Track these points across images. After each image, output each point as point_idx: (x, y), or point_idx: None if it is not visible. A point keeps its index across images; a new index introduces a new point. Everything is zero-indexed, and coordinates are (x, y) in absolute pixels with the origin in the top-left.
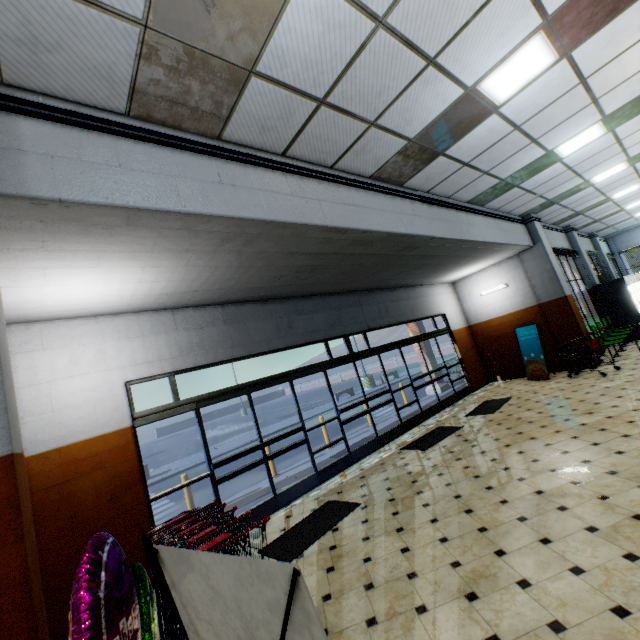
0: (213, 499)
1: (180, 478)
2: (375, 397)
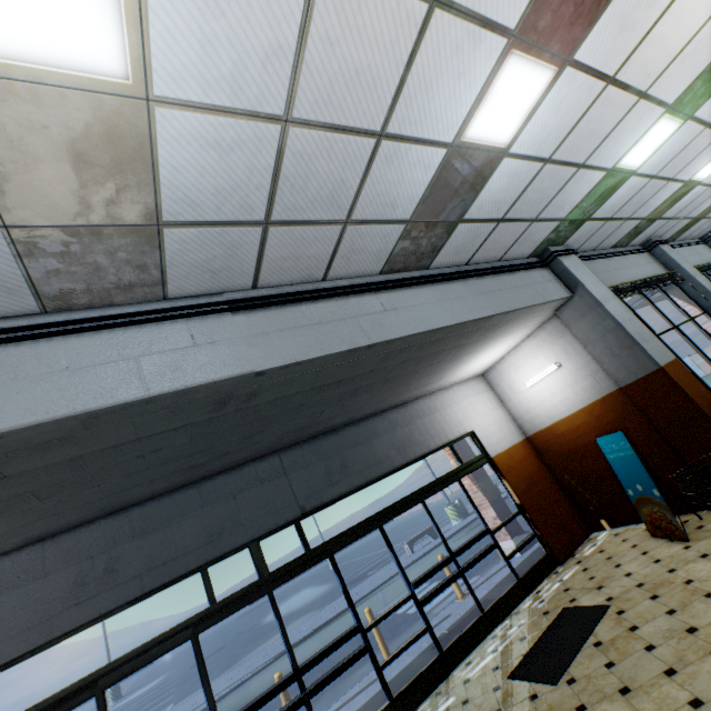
0: None
1: None
2: (317, 660)
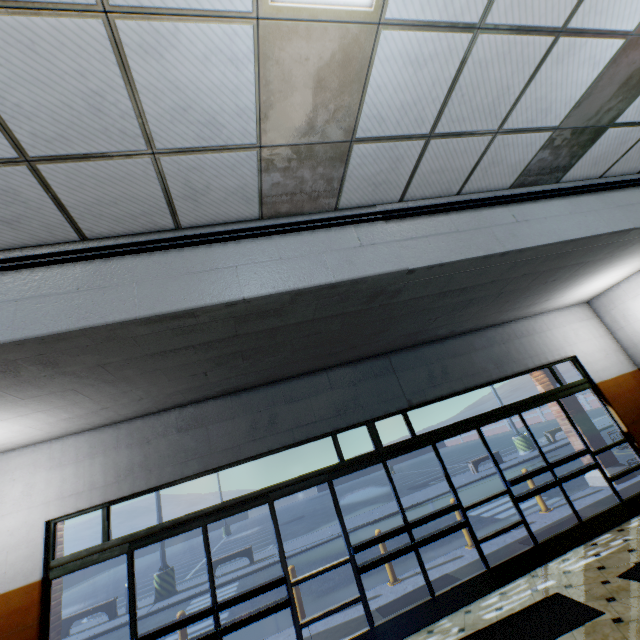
0: (243, 637)
1: (267, 573)
2: (424, 521)
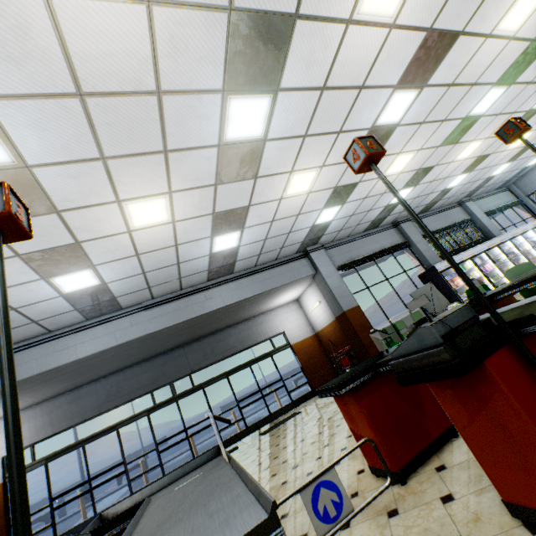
0: None
1: (152, 473)
2: (193, 426)
